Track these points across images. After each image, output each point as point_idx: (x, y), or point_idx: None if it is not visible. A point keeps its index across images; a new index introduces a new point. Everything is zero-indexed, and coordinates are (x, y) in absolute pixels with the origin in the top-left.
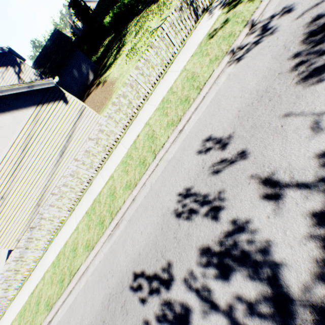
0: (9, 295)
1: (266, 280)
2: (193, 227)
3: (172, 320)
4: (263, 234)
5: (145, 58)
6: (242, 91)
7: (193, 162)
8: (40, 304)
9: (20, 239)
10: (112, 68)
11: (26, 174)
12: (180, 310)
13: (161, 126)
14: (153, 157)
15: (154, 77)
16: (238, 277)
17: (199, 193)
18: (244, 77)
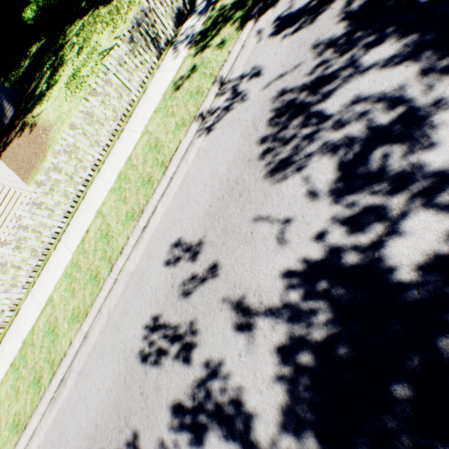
0: None
1: (239, 438)
2: (163, 375)
3: None
4: (236, 379)
5: (85, 110)
6: (213, 178)
7: (161, 277)
8: None
9: None
10: (45, 102)
11: None
12: None
13: (119, 218)
14: (109, 269)
15: (106, 136)
16: (213, 439)
17: (169, 325)
18: (214, 158)
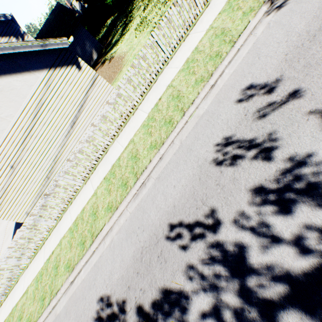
0: (22, 264)
1: None
2: (240, 171)
3: (224, 259)
4: None
5: (168, 17)
6: (288, 36)
7: (231, 112)
8: (59, 267)
9: (29, 212)
10: (119, 44)
11: (37, 143)
12: (232, 249)
13: (188, 84)
14: (182, 115)
15: (175, 40)
16: (304, 208)
17: (244, 139)
18: (288, 22)
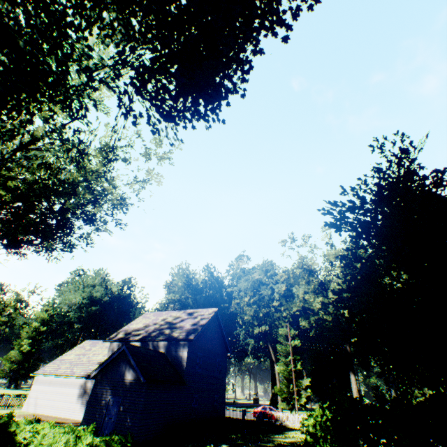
0: None
1: None
2: None
3: None
4: None
5: None
6: None
7: None
8: None
9: None
10: None
11: None
12: None
13: None
14: None
15: None
16: None
17: None
18: None
